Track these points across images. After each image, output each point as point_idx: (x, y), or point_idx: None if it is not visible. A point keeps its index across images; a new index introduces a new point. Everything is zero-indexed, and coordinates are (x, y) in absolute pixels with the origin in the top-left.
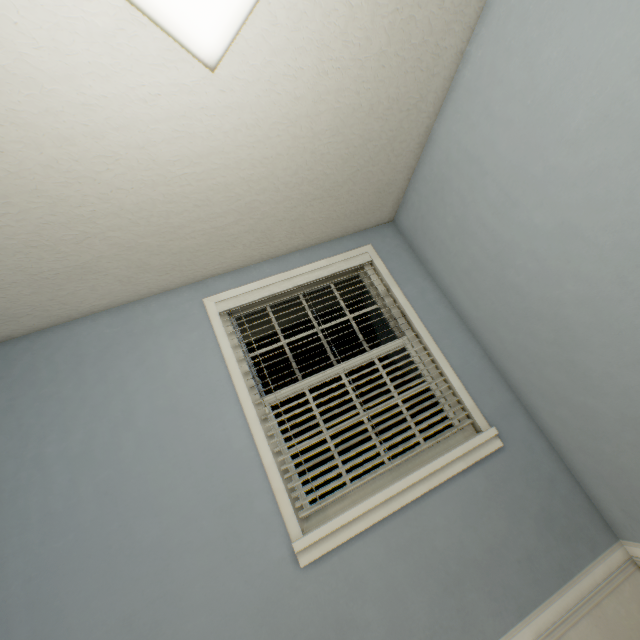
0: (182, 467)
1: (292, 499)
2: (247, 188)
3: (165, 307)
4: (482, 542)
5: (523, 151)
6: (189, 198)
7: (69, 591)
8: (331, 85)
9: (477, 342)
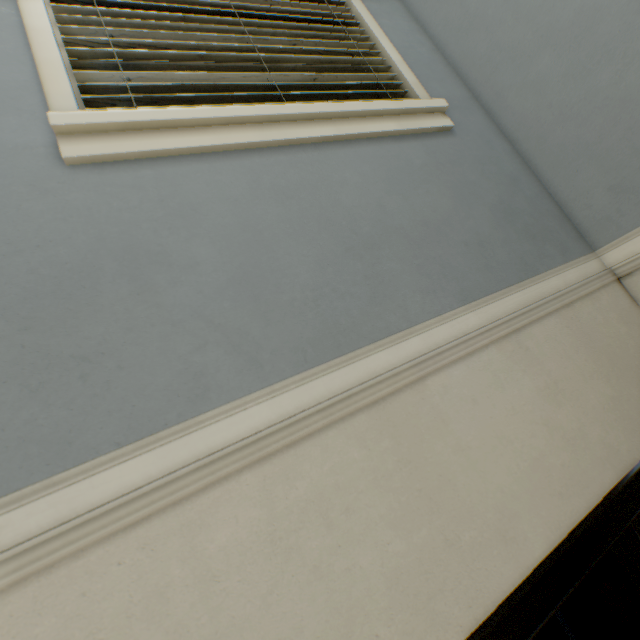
0: None
1: (84, 106)
2: None
3: None
4: (414, 214)
5: None
6: None
7: None
8: None
9: (428, 37)
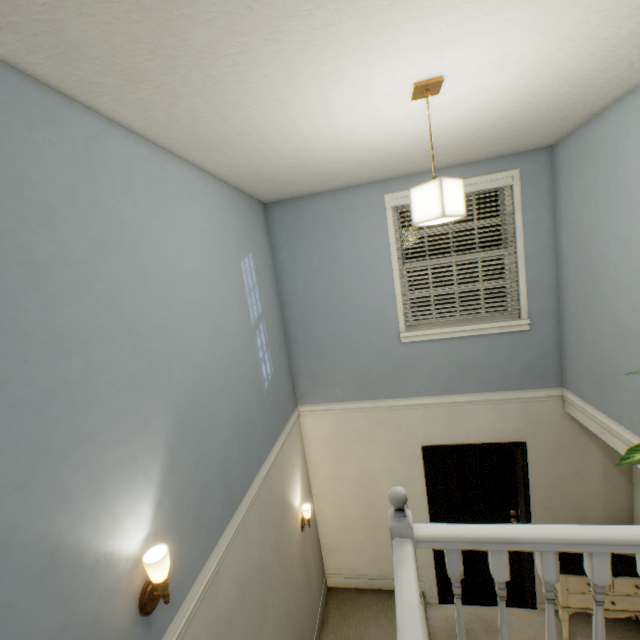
0: (359, 288)
1: (404, 316)
2: (435, 149)
3: (361, 196)
4: (487, 363)
5: (637, 181)
6: (398, 156)
7: (313, 319)
8: (516, 110)
9: (556, 268)
